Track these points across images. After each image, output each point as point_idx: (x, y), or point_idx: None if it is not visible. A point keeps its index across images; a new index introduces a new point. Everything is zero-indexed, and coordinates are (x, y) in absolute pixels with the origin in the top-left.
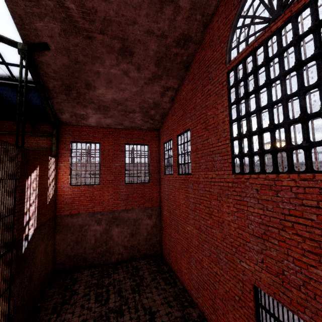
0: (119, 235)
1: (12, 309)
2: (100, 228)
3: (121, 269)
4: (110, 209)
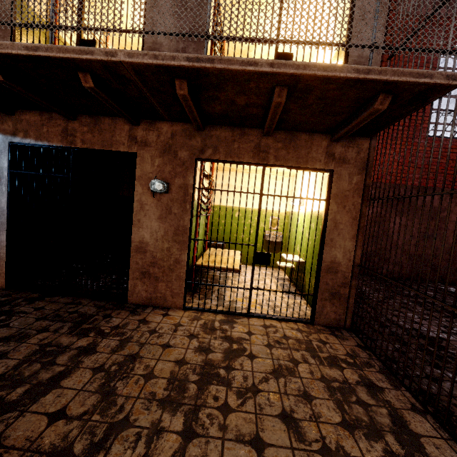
0: (401, 232)
1: (360, 251)
2: (370, 211)
3: (414, 286)
4: (392, 181)
